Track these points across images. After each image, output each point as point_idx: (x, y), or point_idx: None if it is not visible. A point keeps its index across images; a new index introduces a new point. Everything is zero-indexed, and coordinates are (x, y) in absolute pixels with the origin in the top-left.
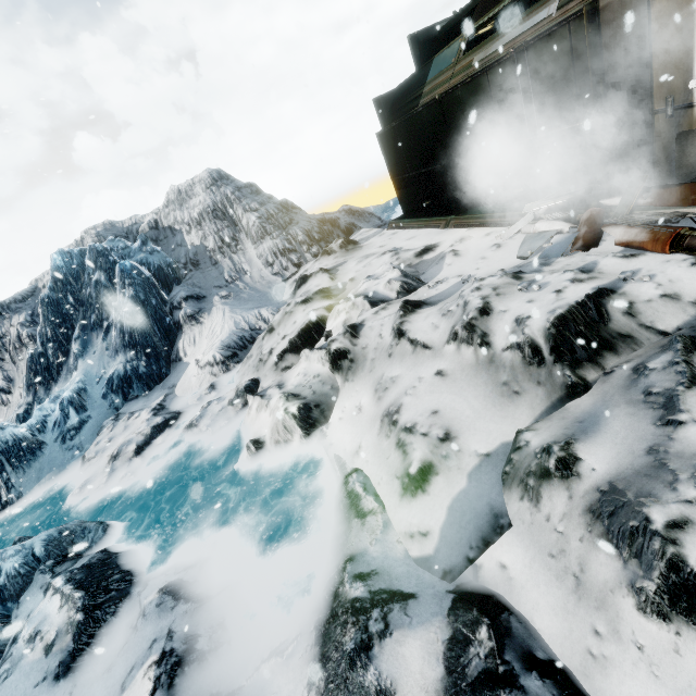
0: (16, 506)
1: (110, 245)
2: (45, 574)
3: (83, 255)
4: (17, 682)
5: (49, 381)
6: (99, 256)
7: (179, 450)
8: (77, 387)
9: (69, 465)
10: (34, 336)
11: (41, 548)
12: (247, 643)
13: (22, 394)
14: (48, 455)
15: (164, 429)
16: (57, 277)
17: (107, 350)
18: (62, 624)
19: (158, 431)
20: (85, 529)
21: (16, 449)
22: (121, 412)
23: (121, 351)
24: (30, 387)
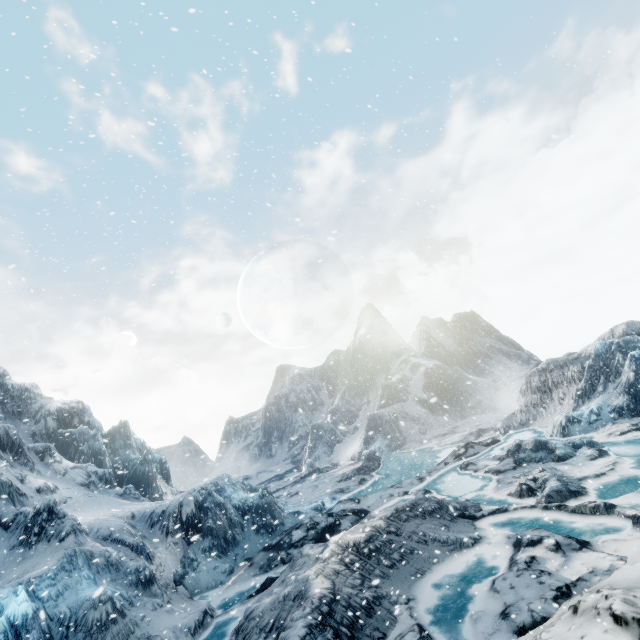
0: (570, 438)
1: (627, 339)
2: (585, 447)
3: (611, 344)
4: (580, 458)
5: (584, 399)
6: (620, 346)
7: (637, 439)
8: (597, 405)
9: (590, 432)
10: (578, 377)
11: (585, 442)
12: (635, 467)
13: (568, 402)
14: (582, 426)
15: (633, 431)
16: (596, 354)
17: (614, 393)
18: (591, 453)
19: (630, 430)
20: (597, 444)
21: (572, 420)
22: (616, 421)
23: (621, 395)
24: (576, 400)
